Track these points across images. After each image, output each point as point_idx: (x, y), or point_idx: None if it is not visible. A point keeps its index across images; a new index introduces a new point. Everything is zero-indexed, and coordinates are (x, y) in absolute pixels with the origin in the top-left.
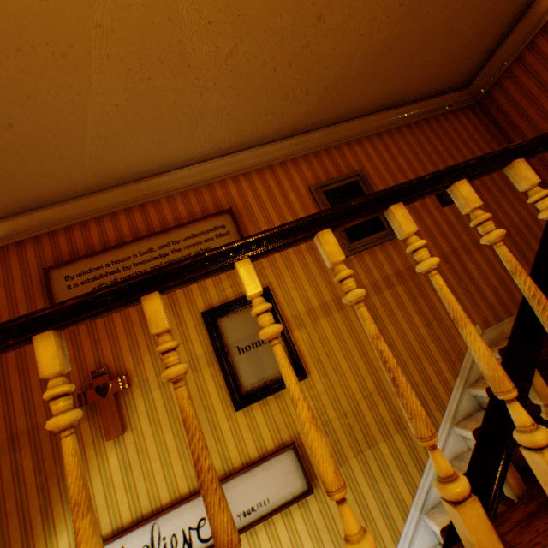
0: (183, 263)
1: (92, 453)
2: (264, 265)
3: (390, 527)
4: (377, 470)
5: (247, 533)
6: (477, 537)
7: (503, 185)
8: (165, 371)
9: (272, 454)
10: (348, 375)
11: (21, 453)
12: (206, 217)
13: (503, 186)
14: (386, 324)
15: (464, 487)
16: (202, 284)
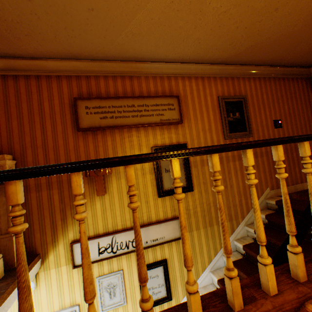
0: (232, 145)
1: (88, 200)
2: (186, 131)
3: (209, 257)
4: (210, 235)
5: (152, 248)
6: (299, 264)
7: (303, 126)
8: (218, 187)
9: (170, 219)
10: (210, 194)
11: (53, 191)
12: (165, 96)
13: (303, 126)
14: (232, 177)
15: (300, 249)
16: (154, 132)
